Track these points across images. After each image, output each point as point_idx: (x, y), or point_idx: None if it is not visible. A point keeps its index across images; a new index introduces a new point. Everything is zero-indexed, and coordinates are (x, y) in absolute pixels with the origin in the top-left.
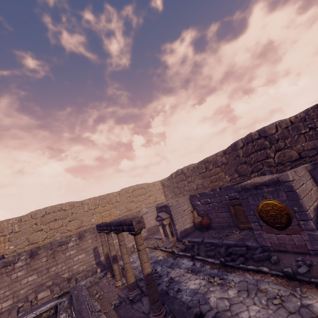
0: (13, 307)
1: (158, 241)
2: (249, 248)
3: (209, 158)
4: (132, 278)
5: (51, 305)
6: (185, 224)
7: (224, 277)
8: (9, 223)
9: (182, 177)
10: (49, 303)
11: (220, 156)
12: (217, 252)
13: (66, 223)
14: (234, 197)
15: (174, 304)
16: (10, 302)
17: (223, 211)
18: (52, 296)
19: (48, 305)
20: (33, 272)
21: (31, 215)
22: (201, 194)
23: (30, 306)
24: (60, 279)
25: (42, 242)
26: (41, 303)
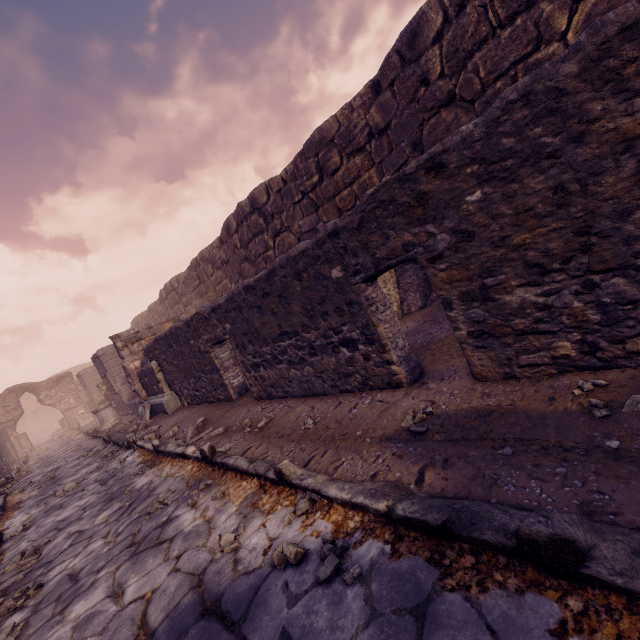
0: None
1: None
2: None
3: None
4: None
5: None
6: None
7: None
8: None
9: None
10: None
11: None
12: None
13: None
14: None
15: None
16: None
17: None
18: None
19: None
20: None
21: None
22: None
23: None
24: None
25: None
26: None
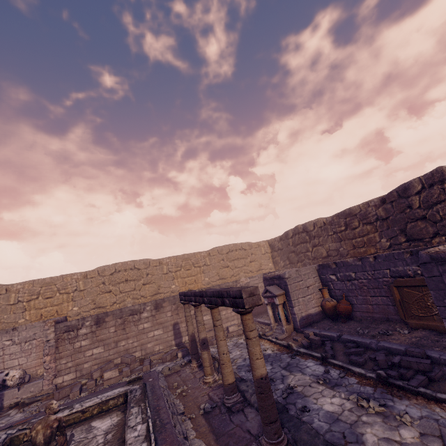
0: (76, 383)
1: (264, 326)
2: (433, 361)
3: (353, 209)
4: (231, 377)
5: (120, 391)
6: (308, 308)
7: (387, 402)
8: (73, 279)
9: (304, 237)
10: (117, 388)
11: (375, 207)
12: (369, 358)
13: (139, 286)
14: (403, 273)
15: (300, 431)
16: (72, 376)
17: (377, 294)
18: (121, 378)
19: (116, 391)
20: (99, 343)
21: (98, 272)
22: (340, 264)
23: (95, 386)
24: (131, 359)
25: (111, 307)
26: (107, 384)
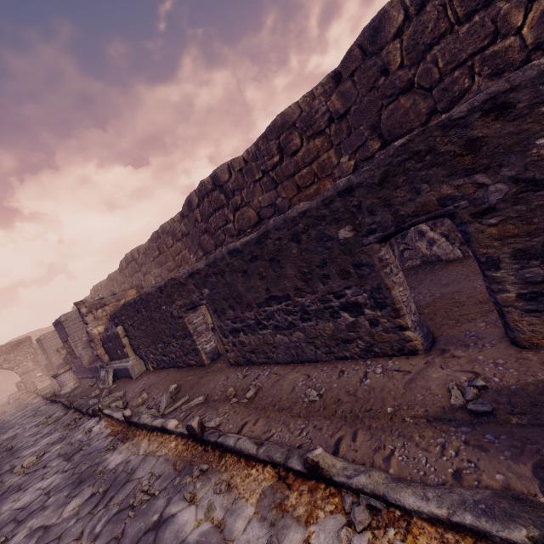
0: None
1: None
2: None
3: None
4: None
5: None
6: None
7: None
8: None
9: None
10: None
11: None
12: None
13: None
14: None
15: None
16: None
17: None
18: None
19: None
20: None
21: None
22: None
23: None
24: None
25: None
26: None
